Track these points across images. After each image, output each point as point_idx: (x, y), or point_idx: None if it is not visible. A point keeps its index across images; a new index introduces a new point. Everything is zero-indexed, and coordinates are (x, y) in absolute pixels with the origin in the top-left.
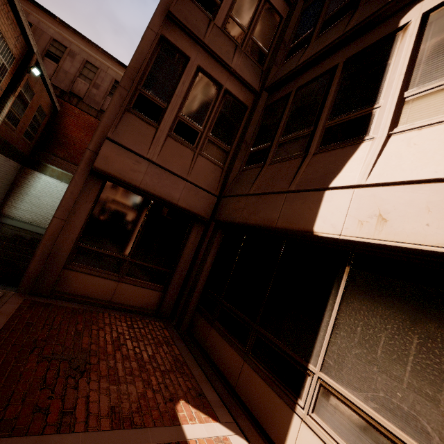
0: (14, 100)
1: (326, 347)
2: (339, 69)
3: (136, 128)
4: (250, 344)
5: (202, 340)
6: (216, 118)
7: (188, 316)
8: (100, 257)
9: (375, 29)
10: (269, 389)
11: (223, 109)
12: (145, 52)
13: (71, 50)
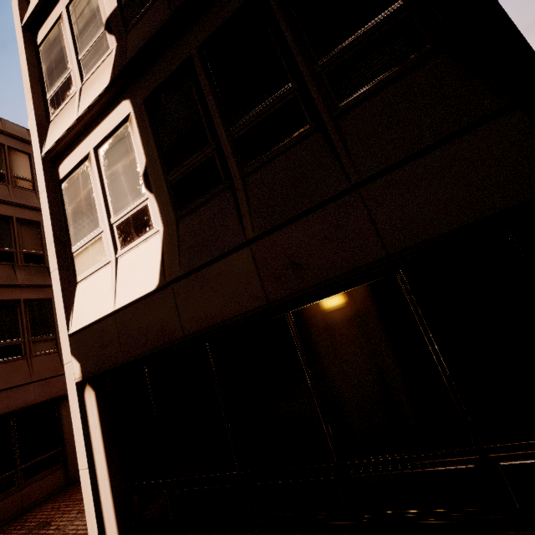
0: None
1: None
2: None
3: None
4: None
5: None
6: (30, 324)
7: None
8: None
9: None
10: None
11: (31, 315)
12: None
13: None
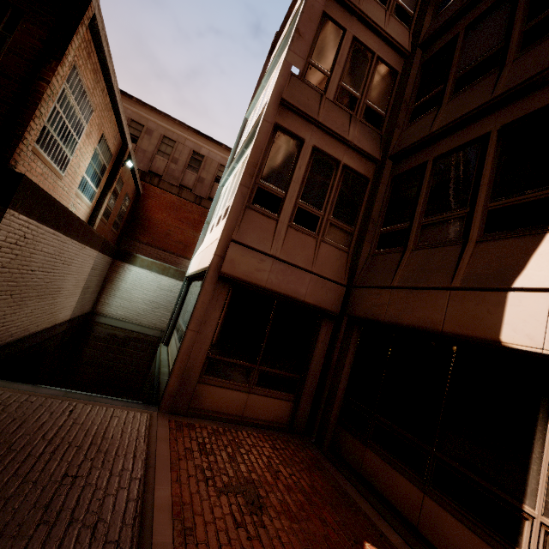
0: (110, 196)
1: (545, 485)
2: (493, 139)
3: (257, 224)
4: (428, 473)
5: (356, 463)
6: (336, 198)
7: (329, 431)
8: (229, 366)
9: (536, 93)
10: (469, 532)
11: (342, 187)
12: (262, 145)
13: (148, 128)
